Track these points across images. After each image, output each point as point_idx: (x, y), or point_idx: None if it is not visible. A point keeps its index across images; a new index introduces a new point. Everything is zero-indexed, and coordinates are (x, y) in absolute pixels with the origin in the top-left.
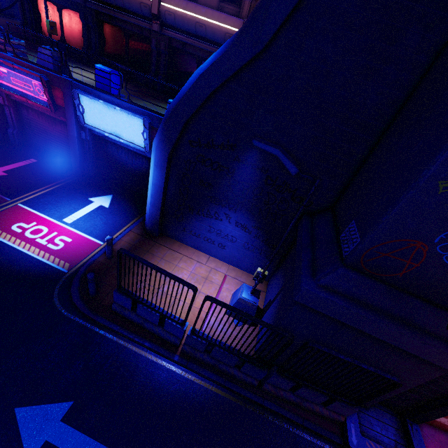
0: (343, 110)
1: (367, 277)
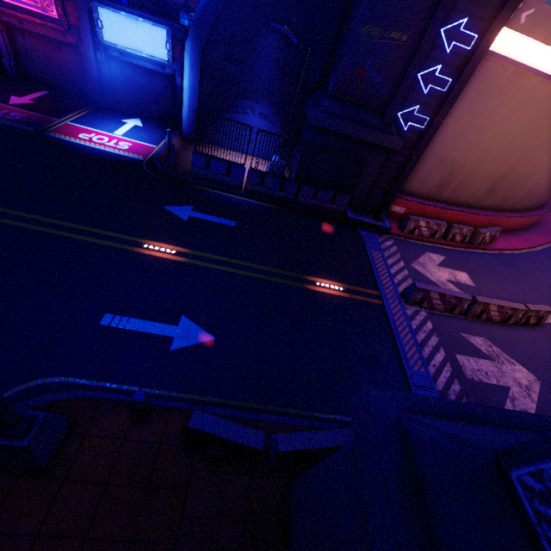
0: (319, 2)
1: (342, 103)
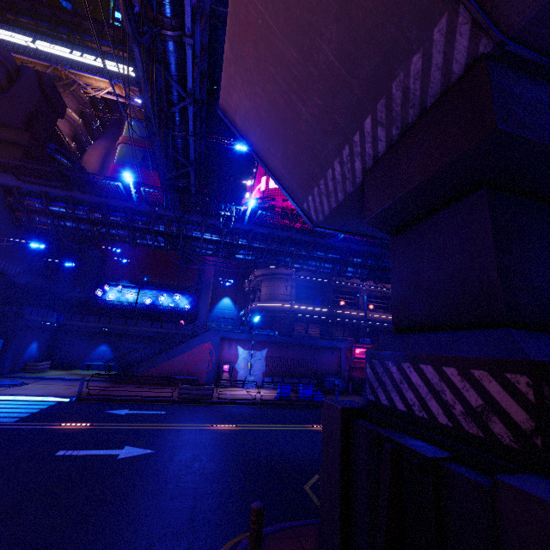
0: None
1: None
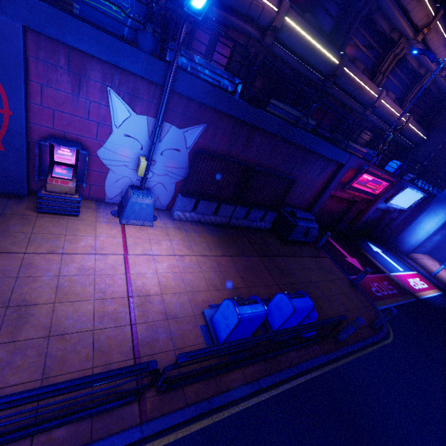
0: None
1: None
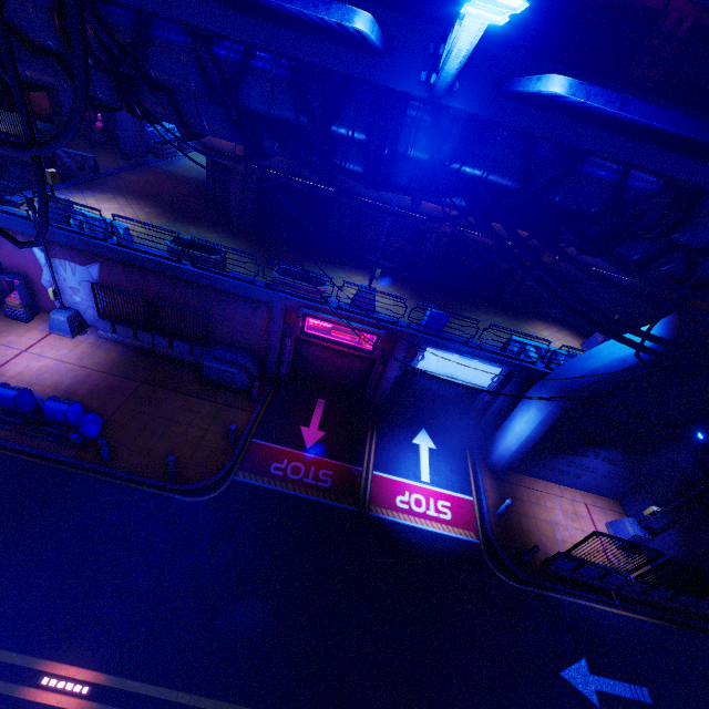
0: None
1: None
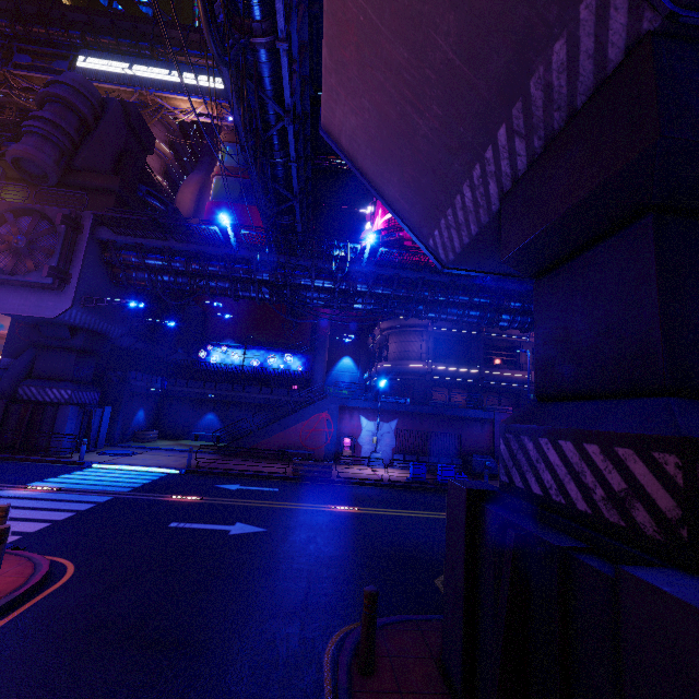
0: None
1: None
